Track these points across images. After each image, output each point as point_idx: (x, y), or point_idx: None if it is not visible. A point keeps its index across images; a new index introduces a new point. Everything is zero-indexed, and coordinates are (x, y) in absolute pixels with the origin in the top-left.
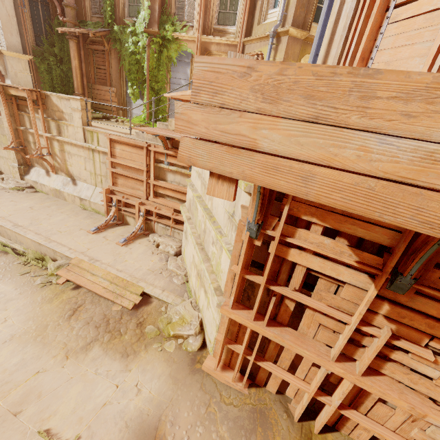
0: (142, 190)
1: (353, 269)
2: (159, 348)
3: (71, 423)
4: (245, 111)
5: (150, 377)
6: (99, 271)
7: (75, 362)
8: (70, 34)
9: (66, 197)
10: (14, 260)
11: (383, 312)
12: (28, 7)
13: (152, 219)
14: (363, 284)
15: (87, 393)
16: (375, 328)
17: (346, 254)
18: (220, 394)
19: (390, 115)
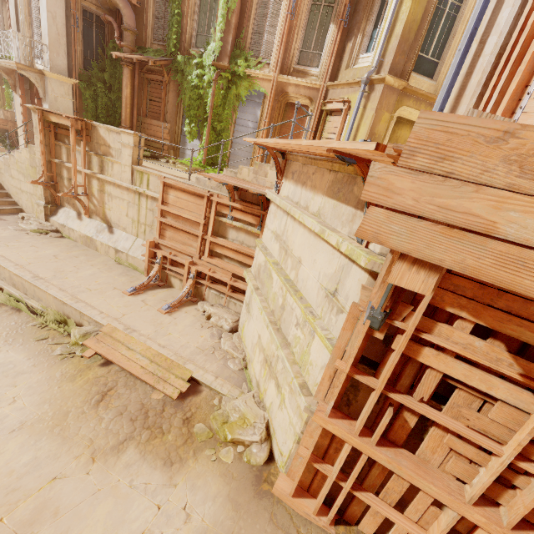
0: (195, 247)
1: (512, 383)
2: (212, 456)
3: None
4: (480, 184)
5: (203, 497)
6: (136, 345)
7: (103, 468)
8: (126, 59)
9: (98, 247)
10: (29, 321)
11: None
12: (81, 26)
13: (204, 283)
14: (525, 404)
15: (119, 514)
16: None
17: (505, 363)
18: (297, 532)
19: None
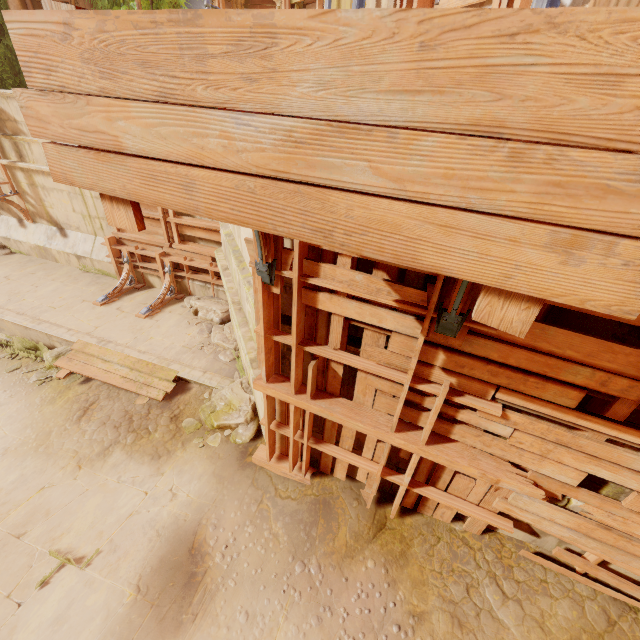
0: (162, 234)
1: (398, 312)
2: (200, 444)
3: (89, 538)
4: (98, 95)
5: (189, 478)
6: (113, 356)
7: (90, 472)
8: None
9: (56, 257)
10: None
11: (440, 363)
12: None
13: (184, 276)
14: (411, 330)
15: (108, 505)
16: (435, 385)
17: (384, 292)
18: (275, 489)
19: (232, 81)
